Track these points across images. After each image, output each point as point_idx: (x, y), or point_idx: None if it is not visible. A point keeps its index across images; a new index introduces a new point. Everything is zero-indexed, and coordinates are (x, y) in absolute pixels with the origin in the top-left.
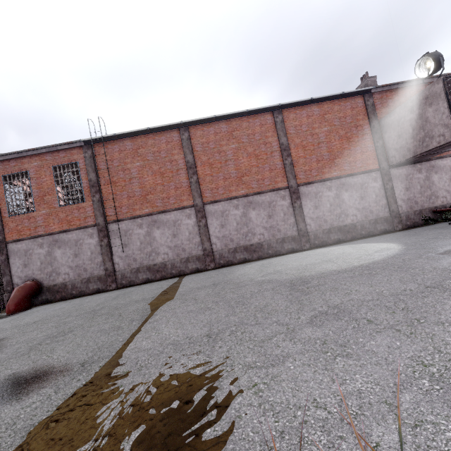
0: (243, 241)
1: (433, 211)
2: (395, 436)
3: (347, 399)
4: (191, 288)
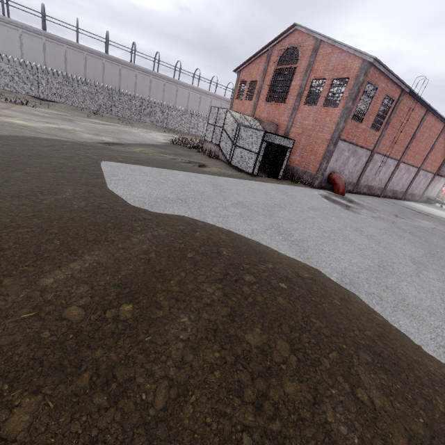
0: (394, 187)
1: (428, 198)
2: None
3: None
4: (424, 213)
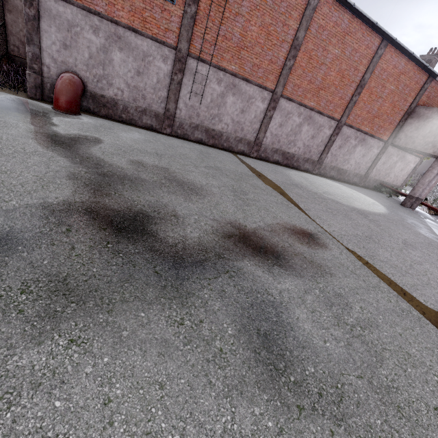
0: (285, 146)
1: (381, 183)
2: None
3: None
4: (279, 180)
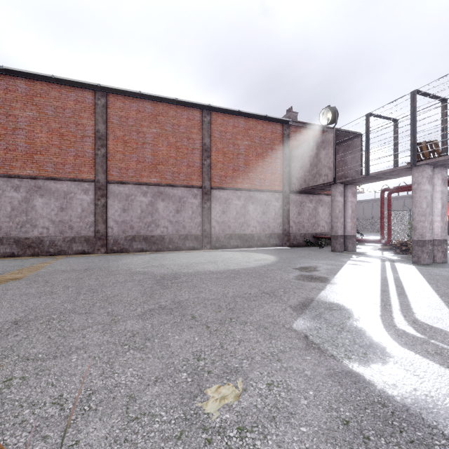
0: (144, 230)
1: (314, 236)
2: (104, 431)
3: (96, 394)
4: (56, 270)
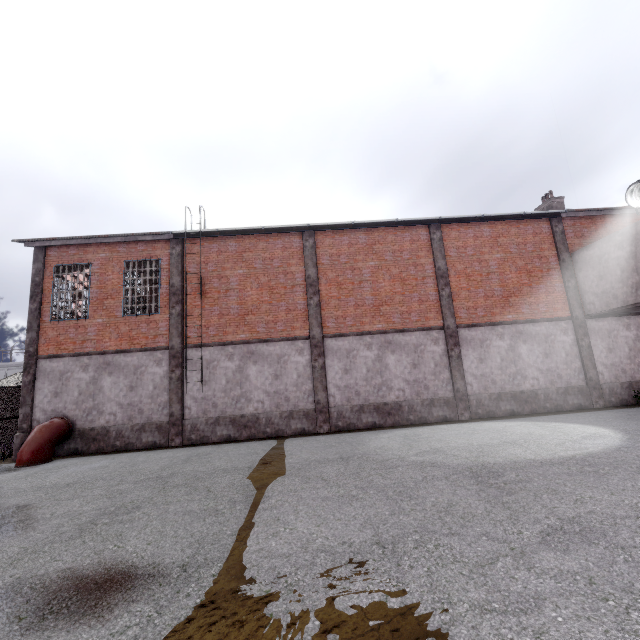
0: (374, 396)
1: None
2: None
3: None
4: (307, 460)
